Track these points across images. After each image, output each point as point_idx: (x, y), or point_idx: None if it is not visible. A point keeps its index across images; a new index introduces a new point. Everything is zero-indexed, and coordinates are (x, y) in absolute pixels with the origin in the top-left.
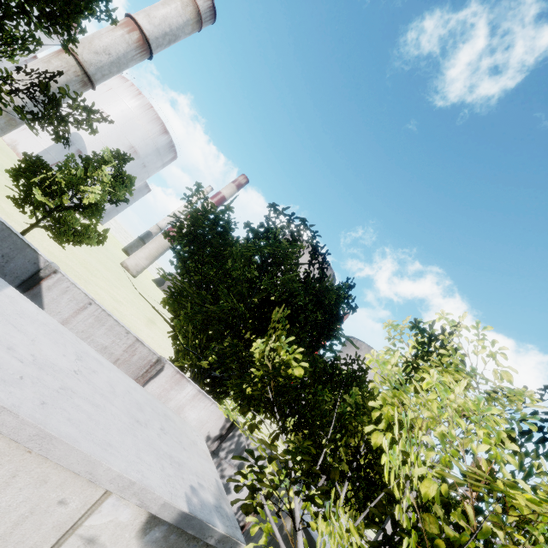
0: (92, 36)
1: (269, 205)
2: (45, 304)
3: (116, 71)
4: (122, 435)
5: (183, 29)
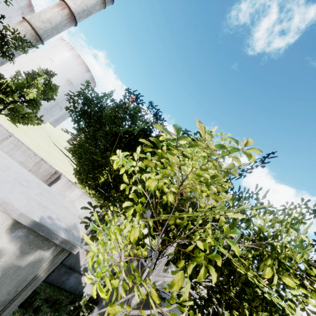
0: (40, 12)
1: (125, 89)
2: None
3: (55, 33)
4: (2, 182)
5: (94, 7)
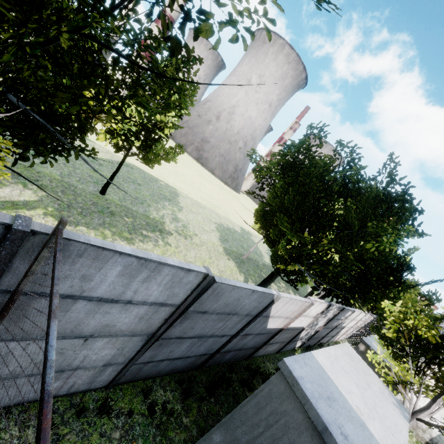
0: None
1: (387, 176)
2: (272, 309)
3: None
4: (385, 408)
5: None
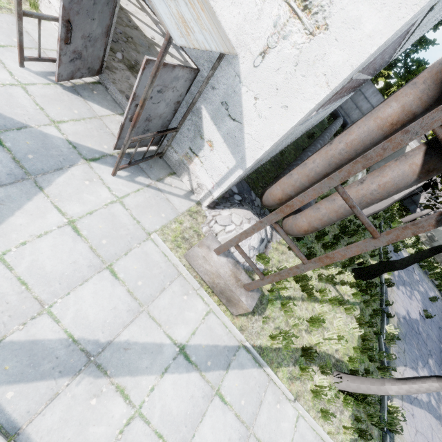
0: None
1: None
2: None
3: None
4: None
5: None
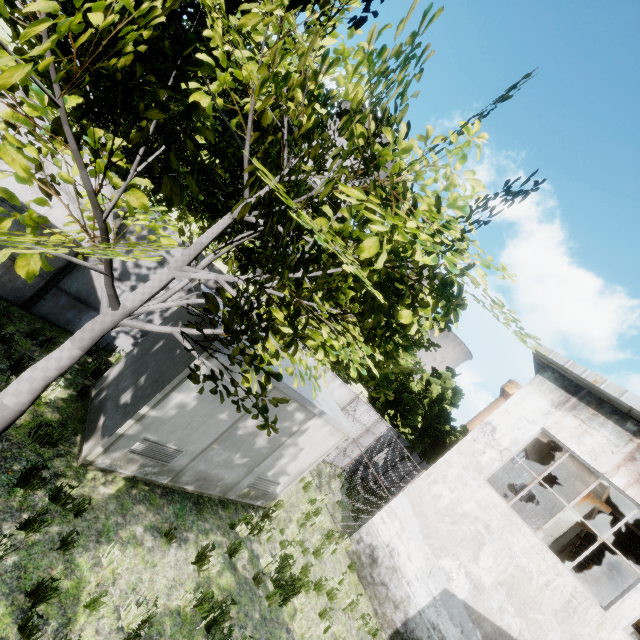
0: None
1: None
2: None
3: None
4: None
5: None
